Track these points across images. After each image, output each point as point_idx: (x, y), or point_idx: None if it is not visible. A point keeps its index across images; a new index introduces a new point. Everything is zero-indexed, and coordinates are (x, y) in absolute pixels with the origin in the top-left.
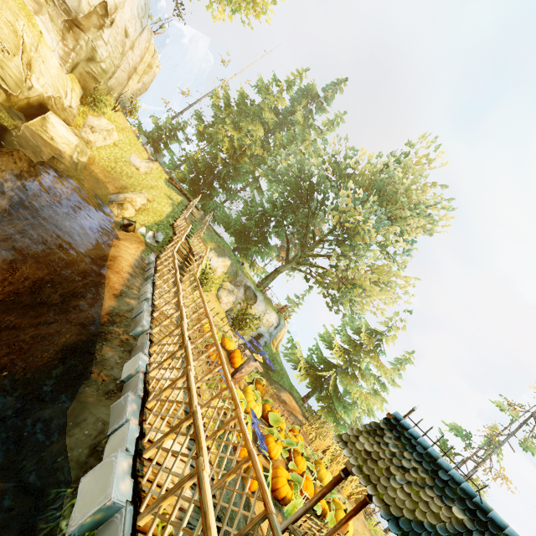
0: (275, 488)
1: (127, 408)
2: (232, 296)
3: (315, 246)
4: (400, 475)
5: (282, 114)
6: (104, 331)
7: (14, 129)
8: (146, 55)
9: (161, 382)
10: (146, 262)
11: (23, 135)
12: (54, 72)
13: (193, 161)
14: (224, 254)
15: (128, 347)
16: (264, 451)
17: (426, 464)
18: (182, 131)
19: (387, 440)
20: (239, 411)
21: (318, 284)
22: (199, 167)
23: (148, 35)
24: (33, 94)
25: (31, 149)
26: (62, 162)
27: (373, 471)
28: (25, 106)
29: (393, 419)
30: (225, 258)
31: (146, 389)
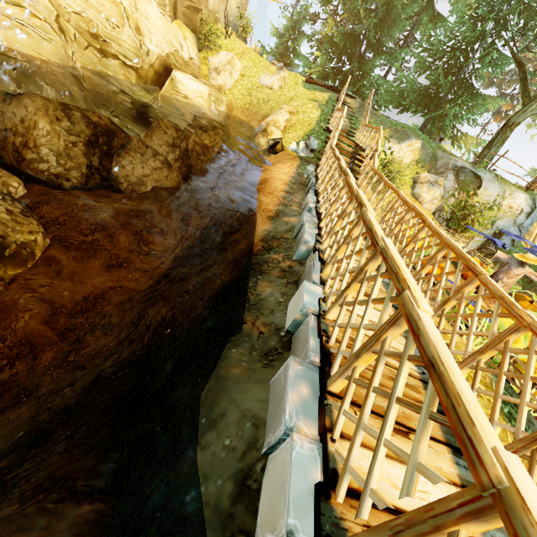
0: None
1: (286, 397)
2: (437, 189)
3: None
4: None
5: None
6: (258, 262)
7: (154, 102)
8: None
9: (348, 333)
10: (304, 177)
11: (163, 105)
12: (160, 25)
13: (328, 42)
14: (407, 137)
15: (292, 278)
16: None
17: None
18: (304, 19)
19: None
20: None
21: None
22: (337, 42)
23: None
24: (153, 58)
25: (174, 116)
26: (203, 117)
27: None
28: (155, 78)
29: None
30: (410, 140)
31: (324, 349)
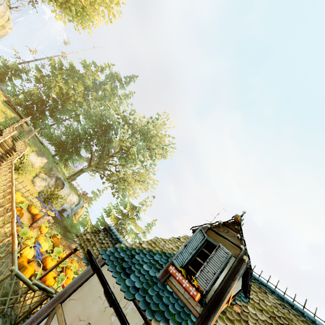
0: (43, 281)
1: None
2: (44, 182)
3: (108, 158)
4: (99, 245)
5: (99, 83)
6: None
7: None
8: (0, 19)
9: None
10: None
11: None
12: None
13: (31, 94)
14: (44, 155)
15: None
16: (38, 259)
17: (114, 241)
18: (25, 73)
19: (100, 234)
20: (13, 219)
21: (107, 180)
22: (34, 98)
23: (4, 9)
24: None
25: None
26: None
27: (86, 245)
28: None
29: (108, 227)
30: (43, 157)
31: None
